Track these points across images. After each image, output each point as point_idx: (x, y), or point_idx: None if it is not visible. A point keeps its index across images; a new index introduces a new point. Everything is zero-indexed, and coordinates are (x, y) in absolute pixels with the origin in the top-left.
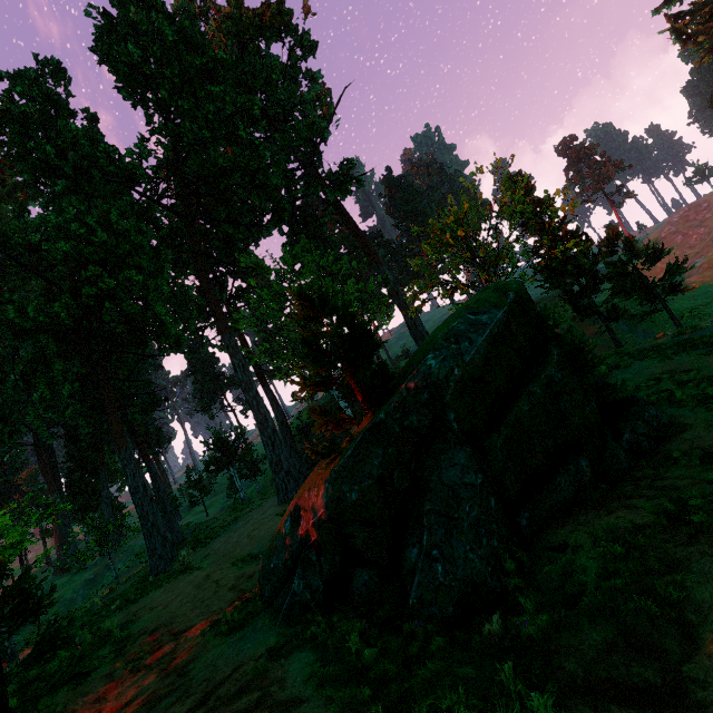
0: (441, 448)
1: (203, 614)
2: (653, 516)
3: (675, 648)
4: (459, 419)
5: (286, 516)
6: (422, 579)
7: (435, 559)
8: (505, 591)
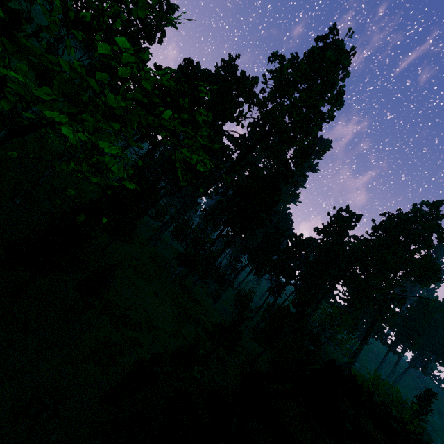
0: None
1: None
2: None
3: None
4: None
5: None
6: None
7: None
8: None
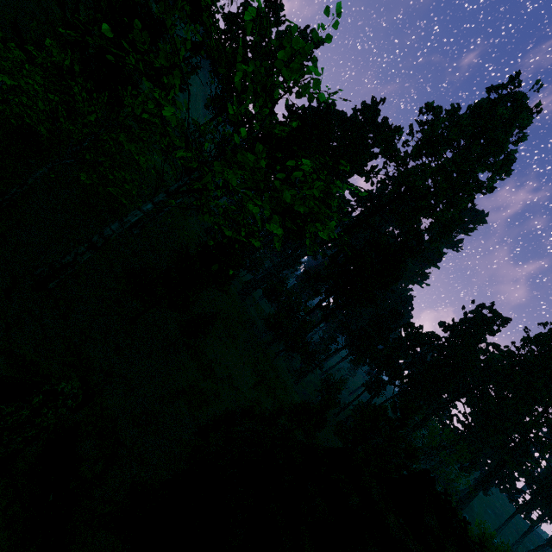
0: None
1: None
2: None
3: None
4: None
5: None
6: None
7: None
8: None
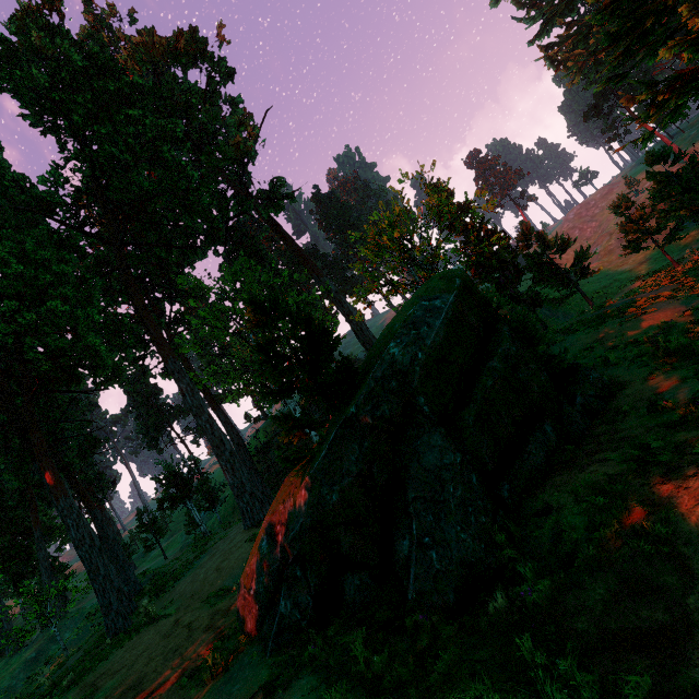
0: (416, 433)
1: (177, 665)
2: (623, 464)
3: (676, 583)
4: (429, 402)
5: (262, 535)
6: (418, 570)
7: (427, 547)
8: (500, 565)
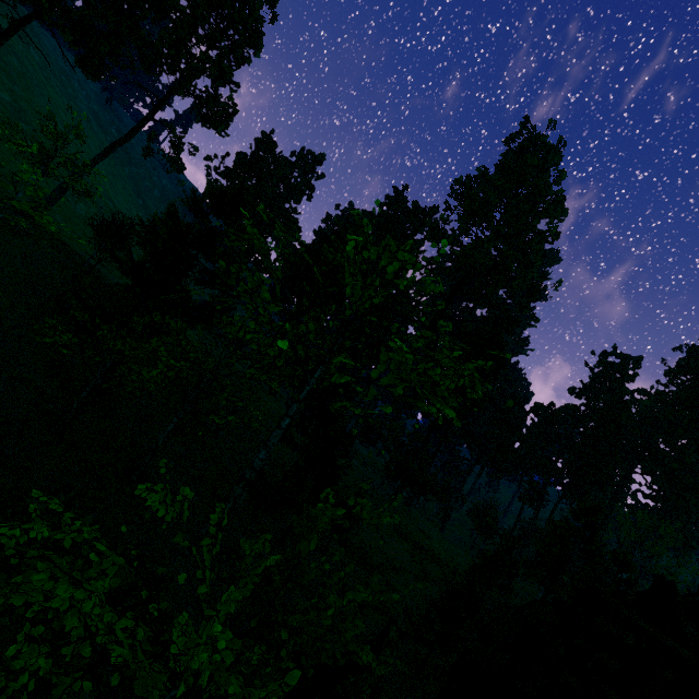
0: None
1: None
2: None
3: None
4: None
5: None
6: None
7: None
8: None
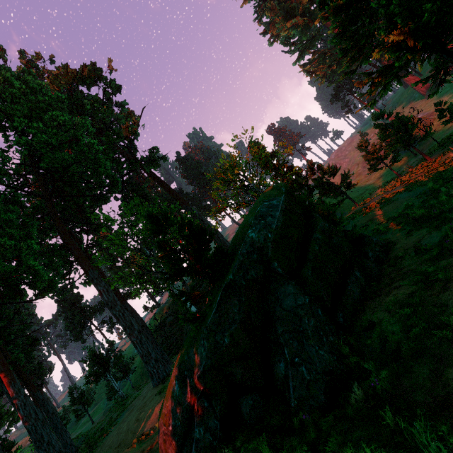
0: (276, 287)
1: None
2: (413, 286)
3: None
4: (281, 265)
5: (173, 381)
6: (295, 383)
7: (298, 365)
8: (350, 369)
